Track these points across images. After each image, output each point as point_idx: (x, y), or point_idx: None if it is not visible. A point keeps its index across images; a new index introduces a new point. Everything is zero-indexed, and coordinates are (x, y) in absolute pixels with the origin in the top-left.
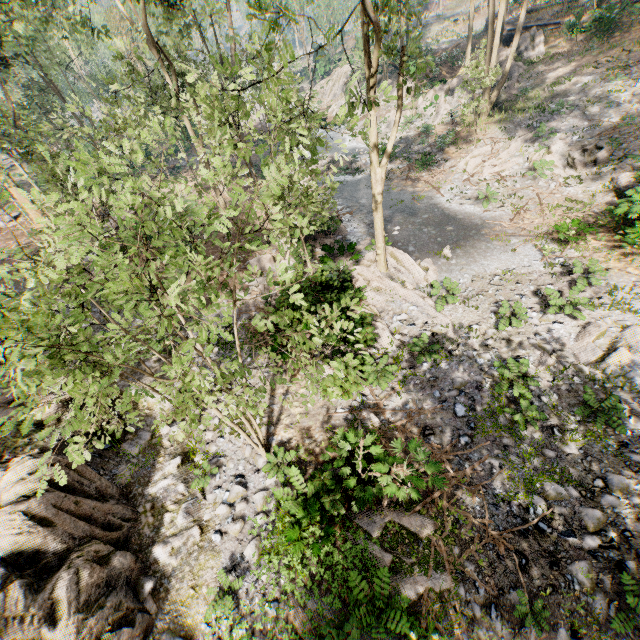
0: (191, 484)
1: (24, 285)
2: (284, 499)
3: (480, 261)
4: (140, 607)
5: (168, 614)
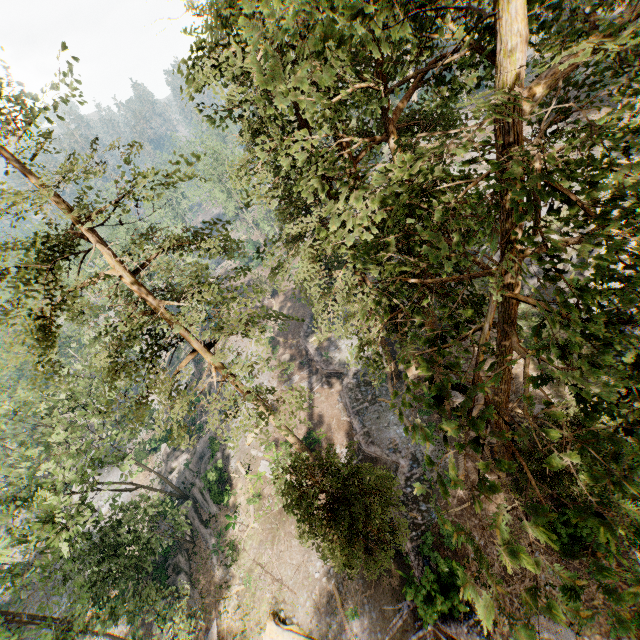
0: None
1: None
2: None
3: (111, 474)
4: None
5: None
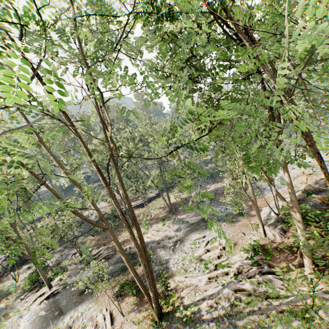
0: (23, 271)
1: (102, 210)
2: (3, 287)
3: (25, 327)
4: (5, 274)
5: (3, 279)
